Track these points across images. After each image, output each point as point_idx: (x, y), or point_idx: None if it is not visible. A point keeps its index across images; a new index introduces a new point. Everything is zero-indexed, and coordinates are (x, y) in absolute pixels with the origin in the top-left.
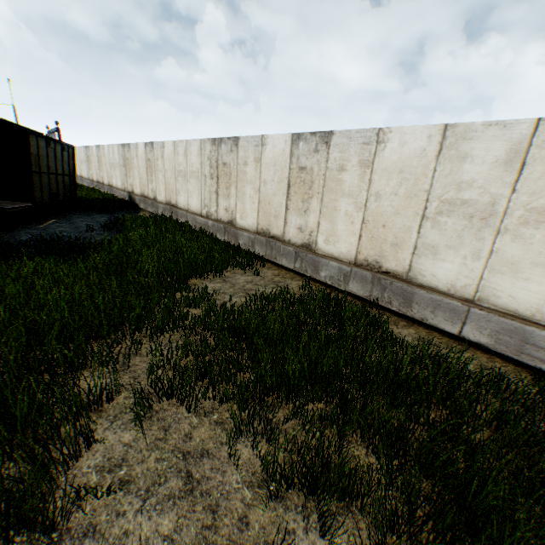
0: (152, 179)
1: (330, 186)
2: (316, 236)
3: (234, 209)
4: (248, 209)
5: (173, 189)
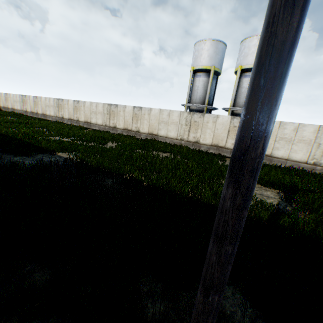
0: (8, 102)
1: (38, 104)
2: (38, 111)
3: (27, 108)
4: (29, 108)
5: (14, 105)
